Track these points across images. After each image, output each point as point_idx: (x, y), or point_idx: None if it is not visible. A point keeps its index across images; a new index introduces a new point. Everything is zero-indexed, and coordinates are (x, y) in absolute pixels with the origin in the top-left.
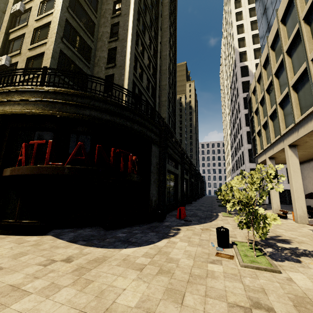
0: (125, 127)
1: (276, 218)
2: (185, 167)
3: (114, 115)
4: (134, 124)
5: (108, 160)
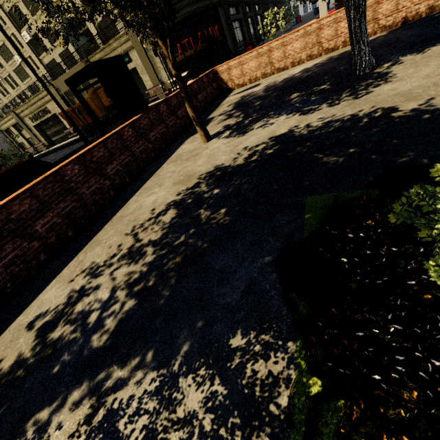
0: (203, 8)
1: (274, 29)
2: (245, 4)
3: (195, 3)
4: (205, 1)
5: (211, 35)
